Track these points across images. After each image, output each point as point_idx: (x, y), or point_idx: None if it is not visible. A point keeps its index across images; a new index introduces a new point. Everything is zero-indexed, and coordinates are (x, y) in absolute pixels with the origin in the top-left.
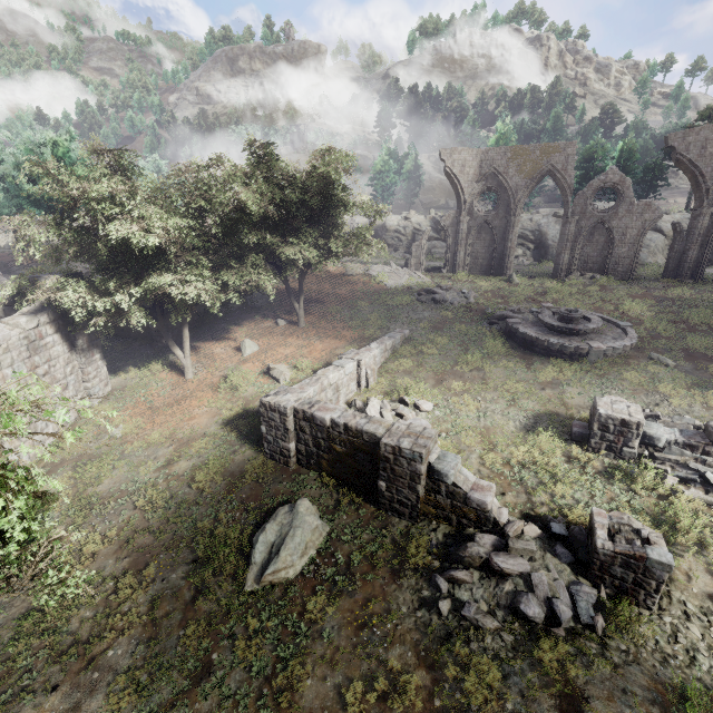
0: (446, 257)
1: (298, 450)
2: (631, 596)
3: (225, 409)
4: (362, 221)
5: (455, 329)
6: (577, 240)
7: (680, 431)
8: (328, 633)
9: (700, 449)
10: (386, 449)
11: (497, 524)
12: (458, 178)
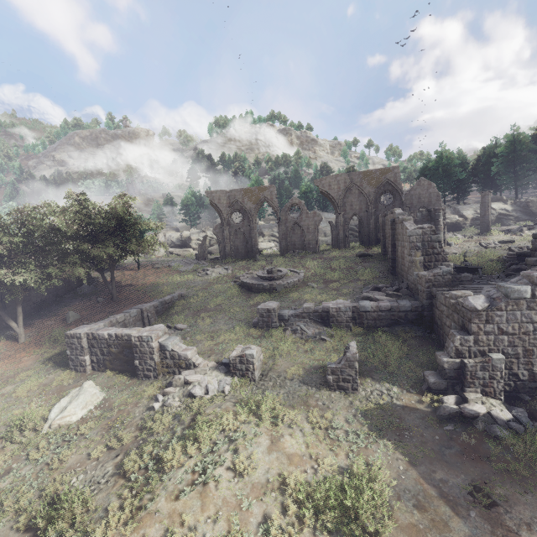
0: (220, 250)
1: (92, 361)
2: (247, 377)
3: (47, 353)
4: (176, 235)
5: (214, 287)
6: (287, 233)
7: (295, 310)
8: (89, 435)
9: (301, 316)
10: (135, 340)
11: (195, 365)
12: (218, 206)
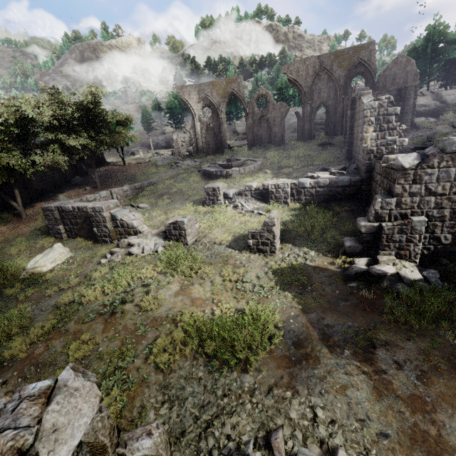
0: (193, 147)
1: (66, 230)
2: (181, 242)
3: (40, 226)
4: (162, 138)
5: (180, 176)
6: (254, 127)
7: (239, 190)
8: (51, 280)
9: (243, 194)
10: (90, 210)
11: (140, 232)
12: (188, 102)
